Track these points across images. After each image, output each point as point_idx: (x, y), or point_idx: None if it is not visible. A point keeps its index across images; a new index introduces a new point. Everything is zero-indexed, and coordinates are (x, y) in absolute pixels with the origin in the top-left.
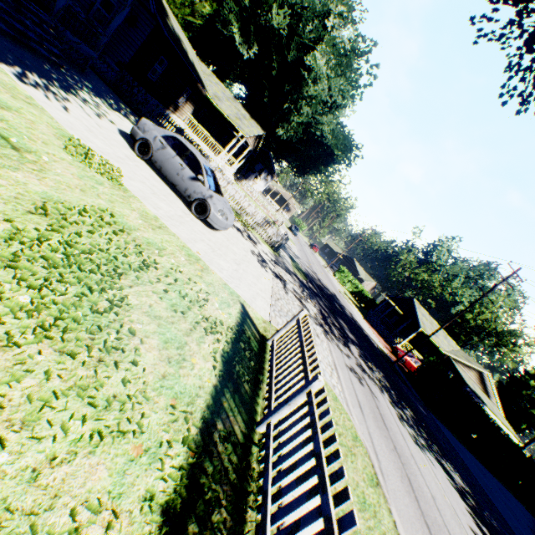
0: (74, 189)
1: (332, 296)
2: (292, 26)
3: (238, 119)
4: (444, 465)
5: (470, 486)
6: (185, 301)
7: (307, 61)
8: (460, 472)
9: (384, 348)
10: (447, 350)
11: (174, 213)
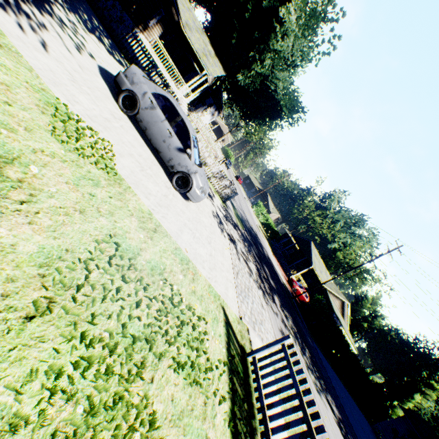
0: (73, 214)
1: (256, 237)
2: None
3: (205, 55)
4: (329, 400)
5: (339, 410)
6: (192, 352)
7: (281, 13)
8: (334, 399)
9: (284, 280)
10: (326, 284)
11: (160, 194)
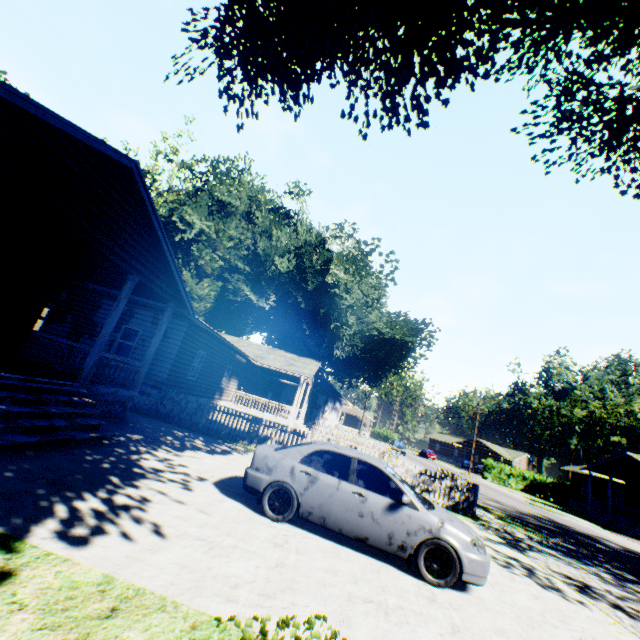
0: None
1: (561, 527)
2: (296, 264)
3: (290, 364)
4: None
5: None
6: None
7: (329, 280)
8: None
9: None
10: None
11: (448, 636)
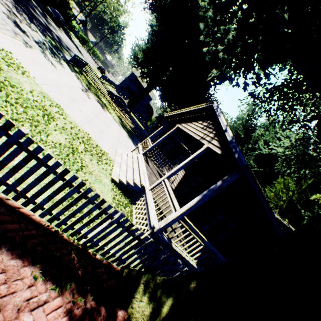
0: None
1: None
2: None
3: None
4: (42, 13)
5: None
6: None
7: None
8: None
9: None
10: None
11: None
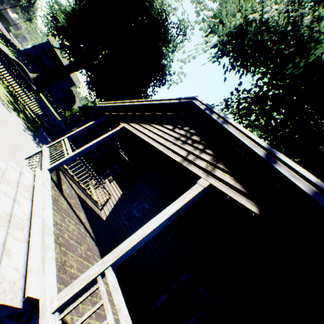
0: None
1: None
2: None
3: None
4: None
5: None
6: None
7: None
8: None
9: None
10: None
11: None
